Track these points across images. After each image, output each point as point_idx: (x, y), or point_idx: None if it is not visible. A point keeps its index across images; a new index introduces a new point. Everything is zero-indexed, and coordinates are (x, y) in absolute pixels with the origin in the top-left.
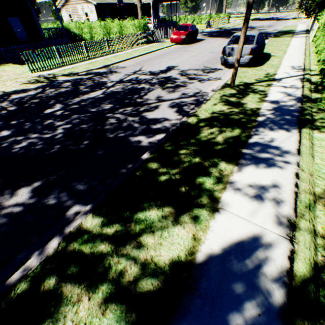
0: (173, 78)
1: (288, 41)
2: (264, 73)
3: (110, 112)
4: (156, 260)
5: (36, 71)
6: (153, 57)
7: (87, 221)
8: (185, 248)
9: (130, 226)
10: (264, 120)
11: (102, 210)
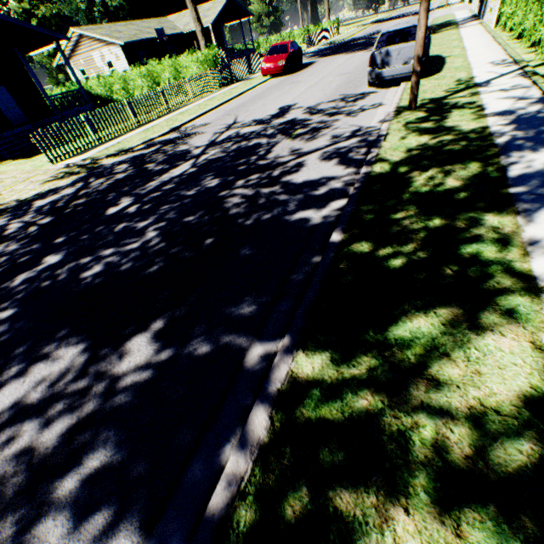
0: (300, 121)
1: (456, 34)
2: (452, 81)
3: (224, 190)
4: (491, 404)
5: (58, 161)
6: (245, 102)
7: (301, 365)
8: (534, 370)
9: (392, 355)
10: (510, 140)
11: (318, 341)
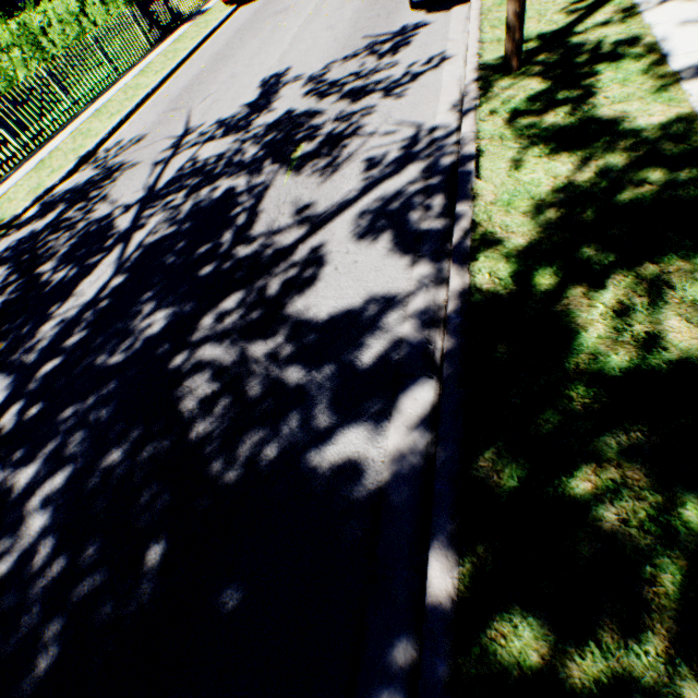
0: (302, 118)
1: None
2: None
3: (176, 348)
4: None
5: None
6: (201, 71)
7: None
8: None
9: None
10: None
11: None
